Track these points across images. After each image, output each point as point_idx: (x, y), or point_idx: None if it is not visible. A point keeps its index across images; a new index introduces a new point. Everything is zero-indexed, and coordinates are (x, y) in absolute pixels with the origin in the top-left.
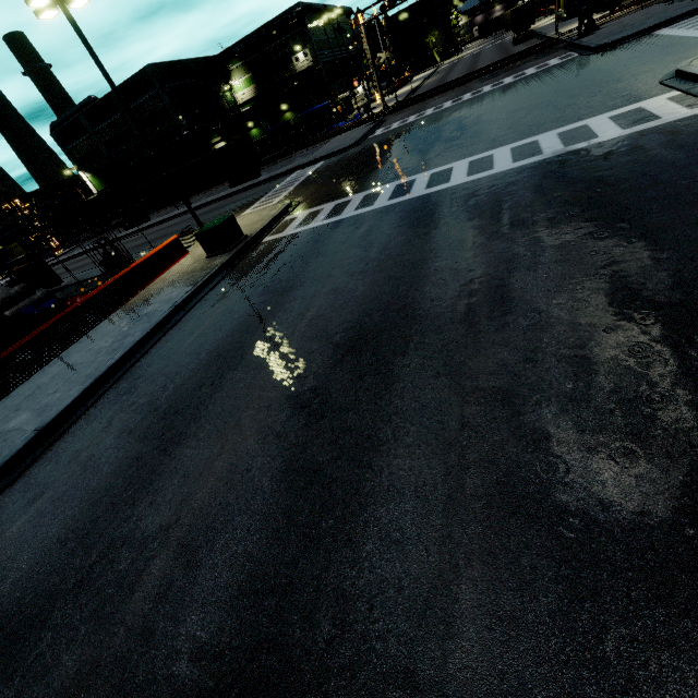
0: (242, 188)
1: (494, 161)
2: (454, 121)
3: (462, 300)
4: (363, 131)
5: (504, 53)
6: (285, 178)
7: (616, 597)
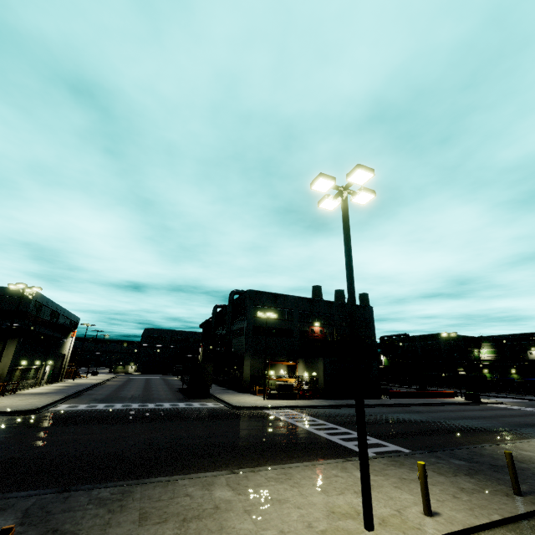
0: None
1: None
2: None
3: None
4: None
5: None
6: (501, 398)
7: (530, 422)
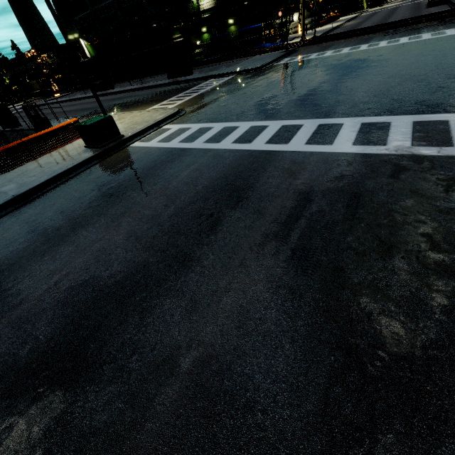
0: (172, 81)
1: (338, 134)
2: (338, 69)
3: (152, 384)
4: (274, 57)
5: (415, 13)
6: (201, 82)
7: None
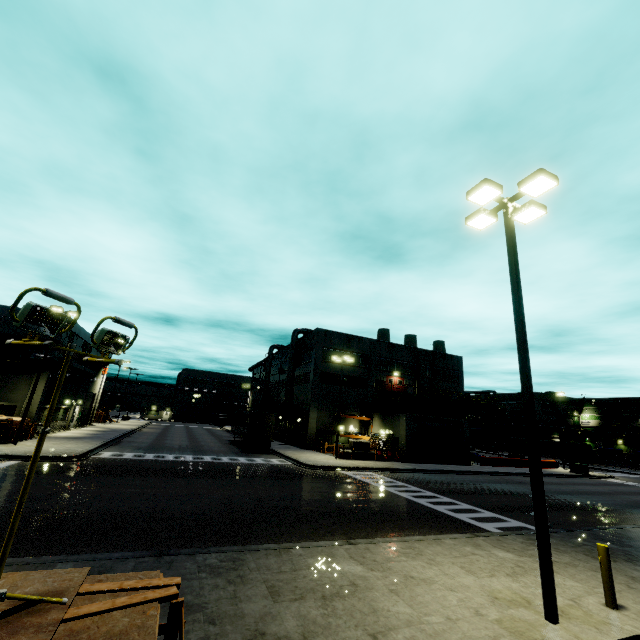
0: None
1: None
2: None
3: None
4: None
5: None
6: (609, 472)
7: None
